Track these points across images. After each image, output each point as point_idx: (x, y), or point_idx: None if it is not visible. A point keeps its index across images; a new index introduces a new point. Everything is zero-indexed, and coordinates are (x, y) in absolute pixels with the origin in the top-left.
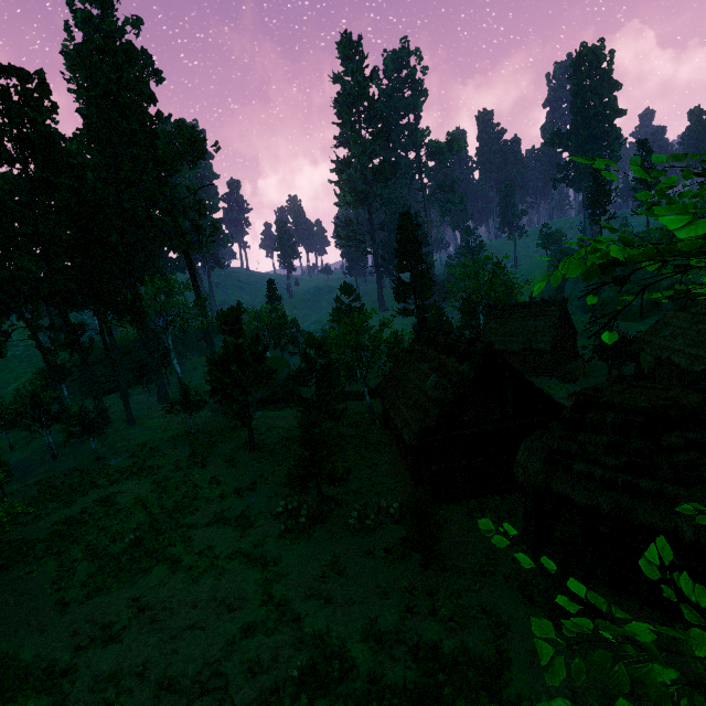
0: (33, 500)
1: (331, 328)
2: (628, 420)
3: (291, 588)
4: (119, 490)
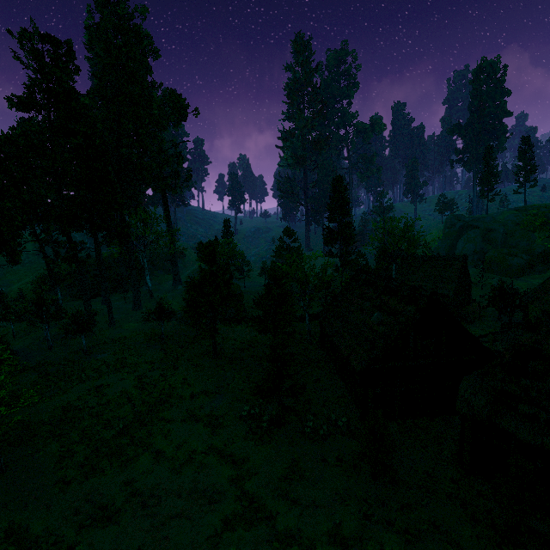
0: (34, 384)
1: (273, 261)
2: None
3: (261, 486)
4: (107, 382)
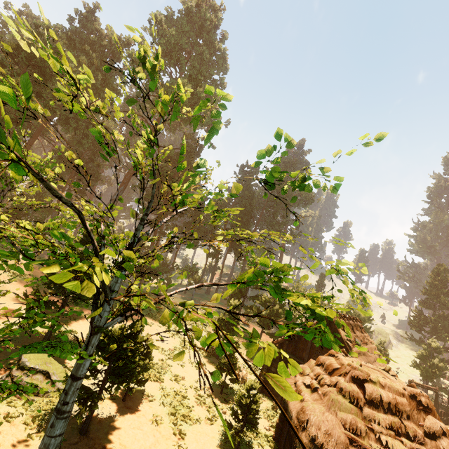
0: None
1: None
2: (331, 364)
3: None
4: None
